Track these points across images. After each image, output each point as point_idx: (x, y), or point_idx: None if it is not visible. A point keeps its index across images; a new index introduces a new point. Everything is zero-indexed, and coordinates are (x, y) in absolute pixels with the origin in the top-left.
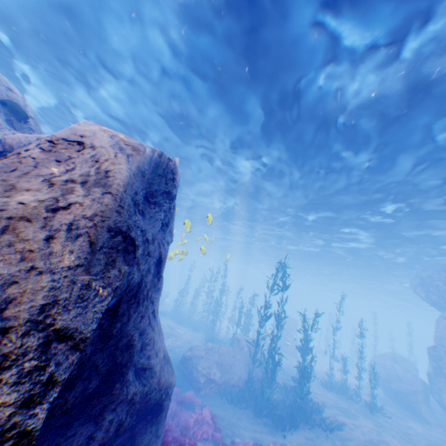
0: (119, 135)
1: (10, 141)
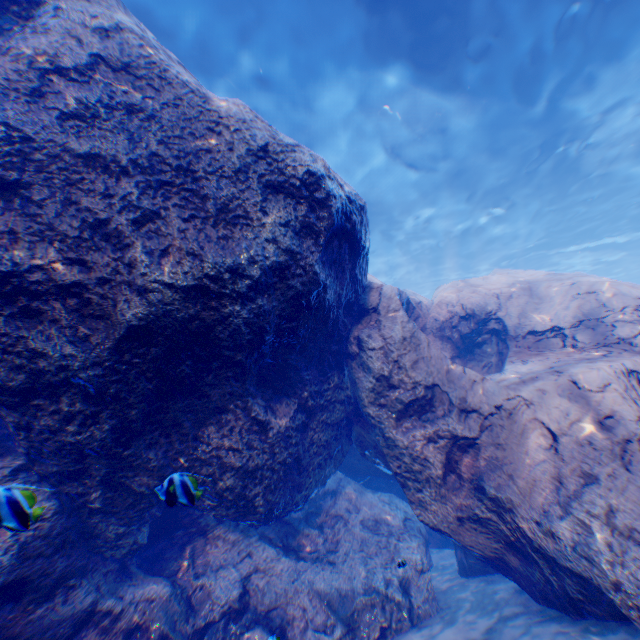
0: (633, 285)
1: (469, 307)
